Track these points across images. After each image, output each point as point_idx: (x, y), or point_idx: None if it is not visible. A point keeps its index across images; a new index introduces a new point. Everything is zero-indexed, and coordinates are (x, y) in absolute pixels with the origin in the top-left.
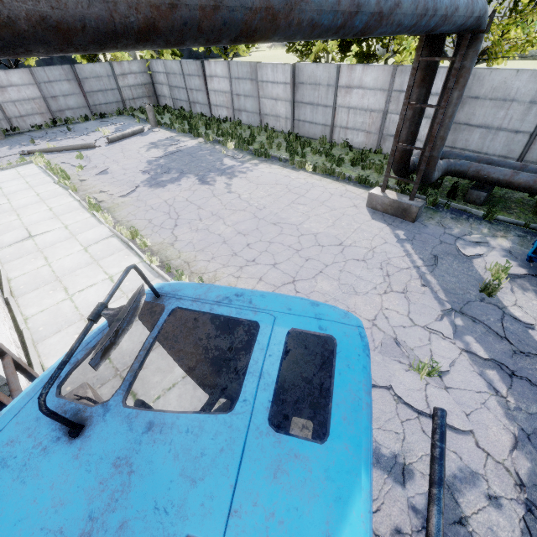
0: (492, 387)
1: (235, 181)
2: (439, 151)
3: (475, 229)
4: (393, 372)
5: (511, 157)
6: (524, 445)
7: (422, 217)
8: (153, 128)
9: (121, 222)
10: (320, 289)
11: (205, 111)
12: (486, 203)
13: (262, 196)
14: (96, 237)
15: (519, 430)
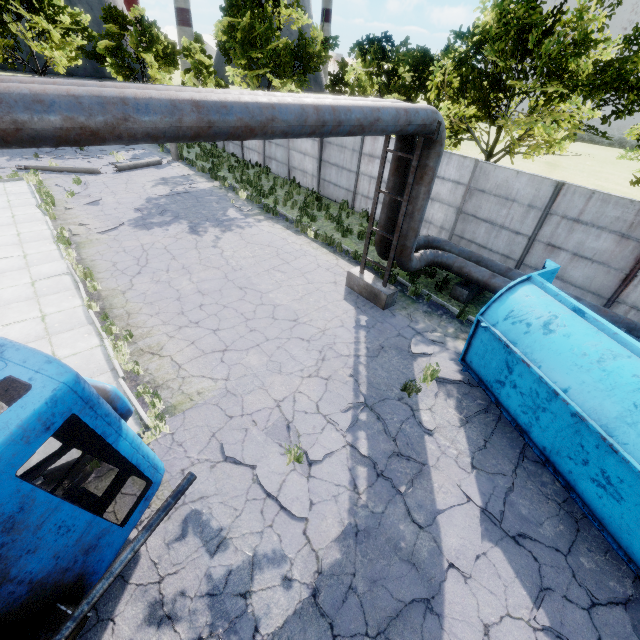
0: (354, 482)
1: (227, 236)
2: (411, 241)
3: (442, 327)
4: (268, 453)
5: (512, 258)
6: (346, 538)
7: (396, 306)
8: (174, 162)
9: (84, 260)
10: (247, 363)
11: (237, 151)
12: (471, 302)
13: (245, 257)
14: (50, 271)
15: (350, 524)
